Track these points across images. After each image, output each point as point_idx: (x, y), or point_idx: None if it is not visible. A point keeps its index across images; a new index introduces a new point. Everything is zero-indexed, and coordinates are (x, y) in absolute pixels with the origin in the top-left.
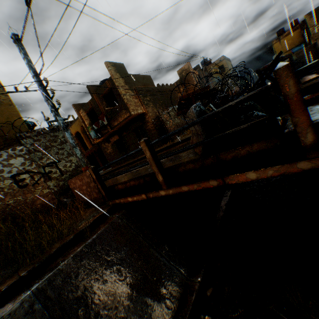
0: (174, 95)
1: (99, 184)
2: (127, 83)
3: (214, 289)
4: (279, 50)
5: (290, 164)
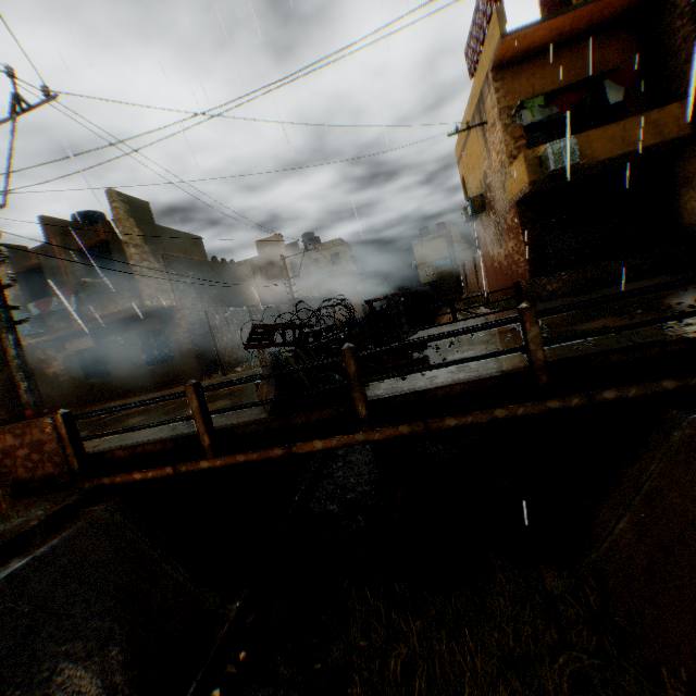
0: (243, 284)
1: (73, 446)
2: (149, 242)
3: (258, 616)
4: (422, 256)
5: (350, 435)
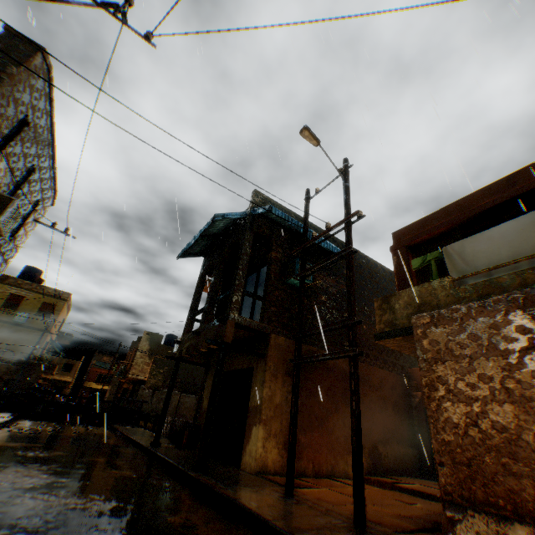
0: None
1: None
2: (151, 351)
3: None
4: None
5: None
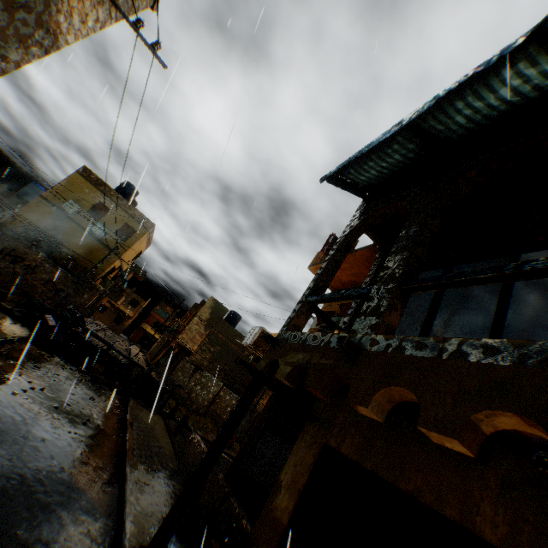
0: None
1: None
2: (209, 321)
3: None
4: None
5: None
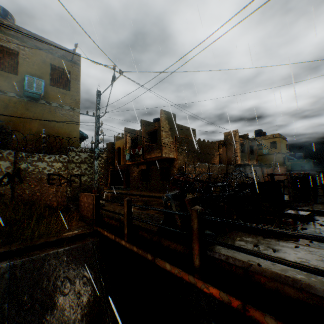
0: (211, 152)
1: (95, 209)
2: (171, 130)
3: None
4: None
5: (186, 272)
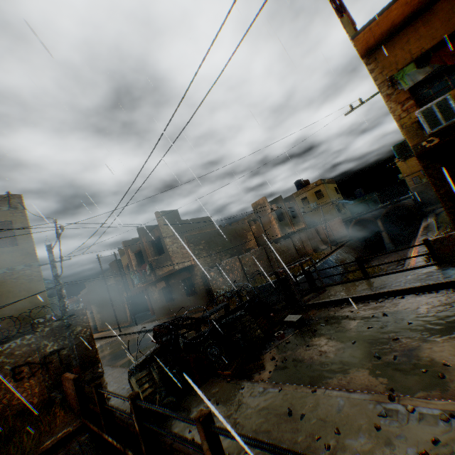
0: (242, 235)
1: (77, 396)
2: (177, 232)
3: None
4: (405, 169)
5: None
